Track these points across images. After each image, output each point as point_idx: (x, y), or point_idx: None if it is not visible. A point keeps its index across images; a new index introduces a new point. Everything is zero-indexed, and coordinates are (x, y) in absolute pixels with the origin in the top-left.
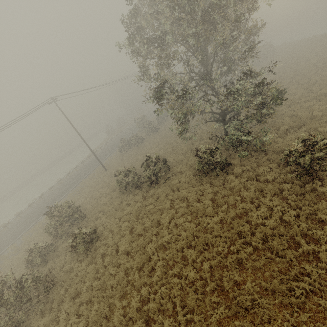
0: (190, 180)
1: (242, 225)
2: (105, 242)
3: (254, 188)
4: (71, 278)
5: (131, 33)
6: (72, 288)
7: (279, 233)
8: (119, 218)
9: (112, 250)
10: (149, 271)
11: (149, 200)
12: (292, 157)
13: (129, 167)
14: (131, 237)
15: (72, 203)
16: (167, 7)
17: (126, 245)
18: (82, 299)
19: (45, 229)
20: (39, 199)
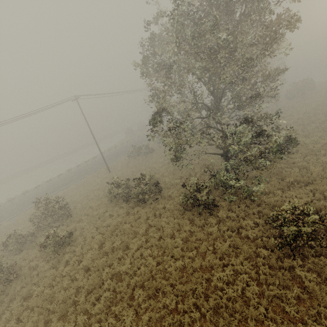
0: (175, 208)
1: (201, 281)
2: (75, 249)
3: (229, 242)
4: (33, 276)
5: (143, 56)
6: (26, 288)
7: (233, 309)
8: (98, 228)
9: (76, 260)
10: (97, 297)
11: (130, 218)
12: (277, 222)
13: (122, 179)
14: (98, 252)
15: (62, 200)
16: (176, 40)
17: (88, 261)
18: (29, 304)
19: (30, 218)
20: (47, 182)
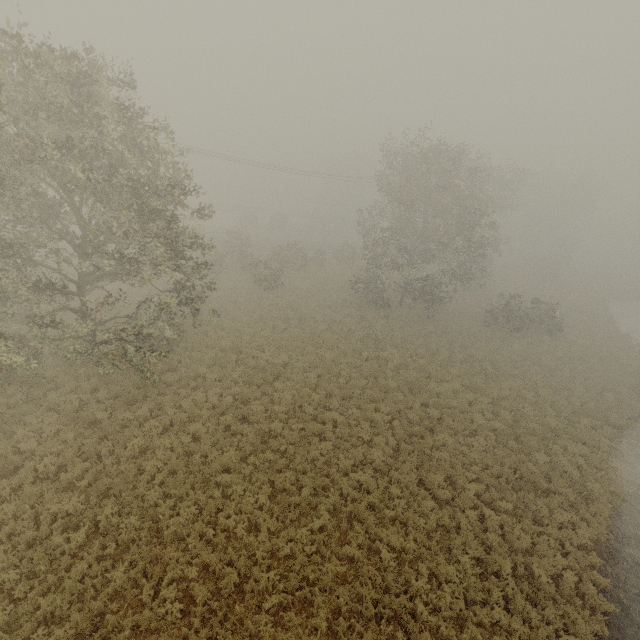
0: None
1: None
2: None
3: None
4: None
5: None
6: None
7: None
8: None
9: None
10: None
11: None
12: None
13: None
14: None
15: None
16: None
17: None
18: None
19: None
20: None
